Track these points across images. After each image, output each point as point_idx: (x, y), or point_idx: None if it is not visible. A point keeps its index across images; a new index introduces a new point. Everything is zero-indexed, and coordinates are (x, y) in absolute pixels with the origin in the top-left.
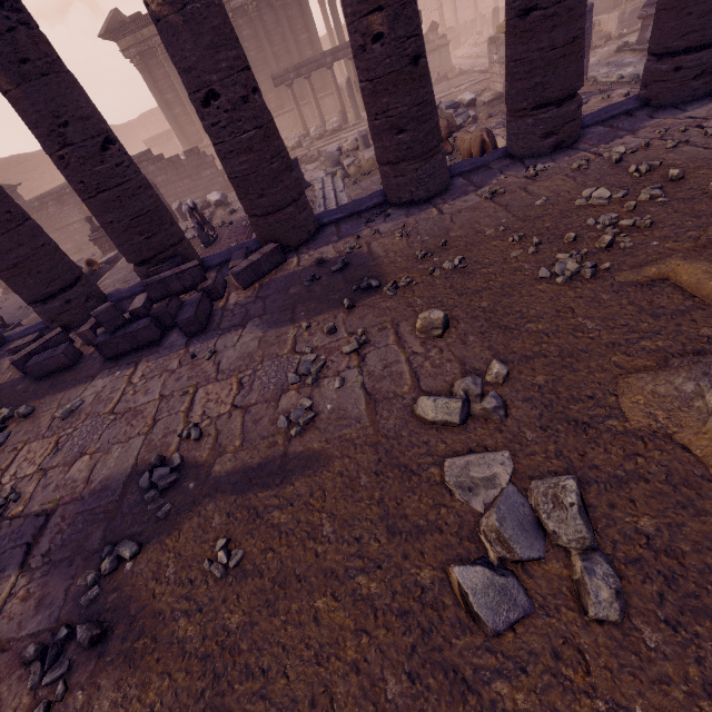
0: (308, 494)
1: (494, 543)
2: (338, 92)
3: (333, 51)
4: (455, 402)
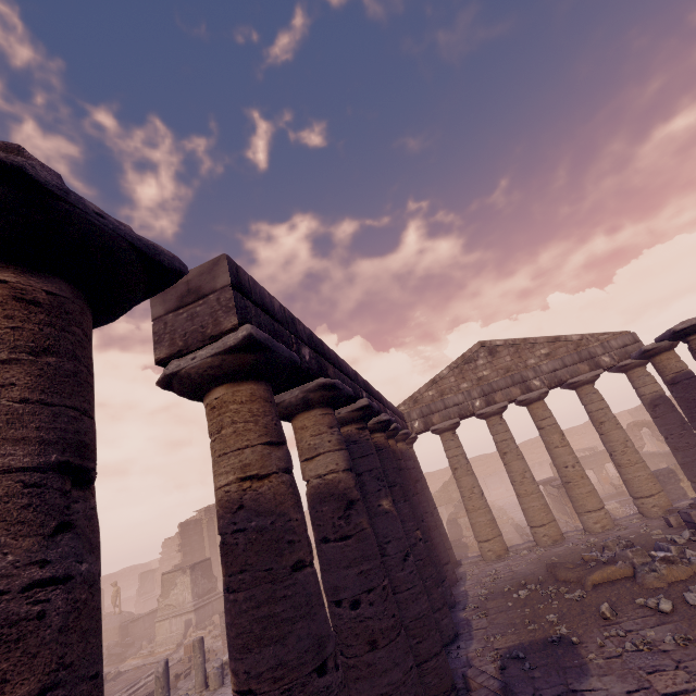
0: None
1: None
2: None
3: None
4: (662, 599)
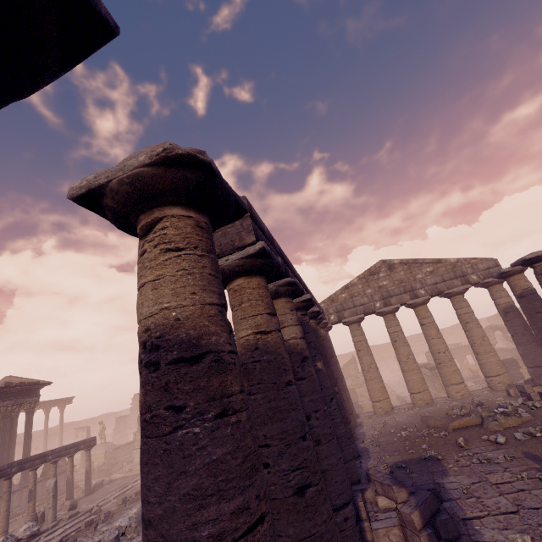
0: (538, 451)
1: (537, 432)
2: (9, 502)
3: (21, 462)
4: (499, 435)
